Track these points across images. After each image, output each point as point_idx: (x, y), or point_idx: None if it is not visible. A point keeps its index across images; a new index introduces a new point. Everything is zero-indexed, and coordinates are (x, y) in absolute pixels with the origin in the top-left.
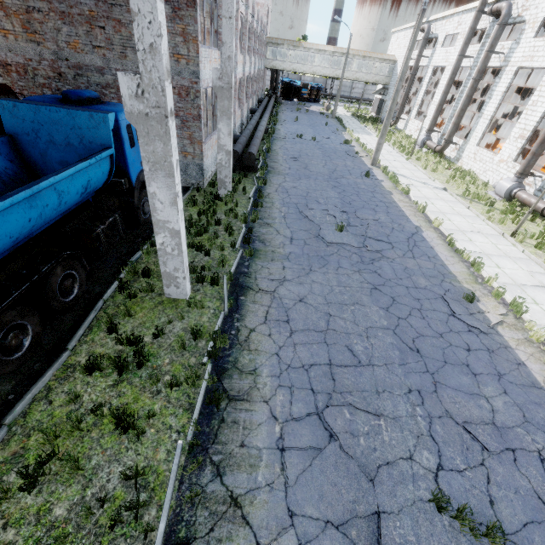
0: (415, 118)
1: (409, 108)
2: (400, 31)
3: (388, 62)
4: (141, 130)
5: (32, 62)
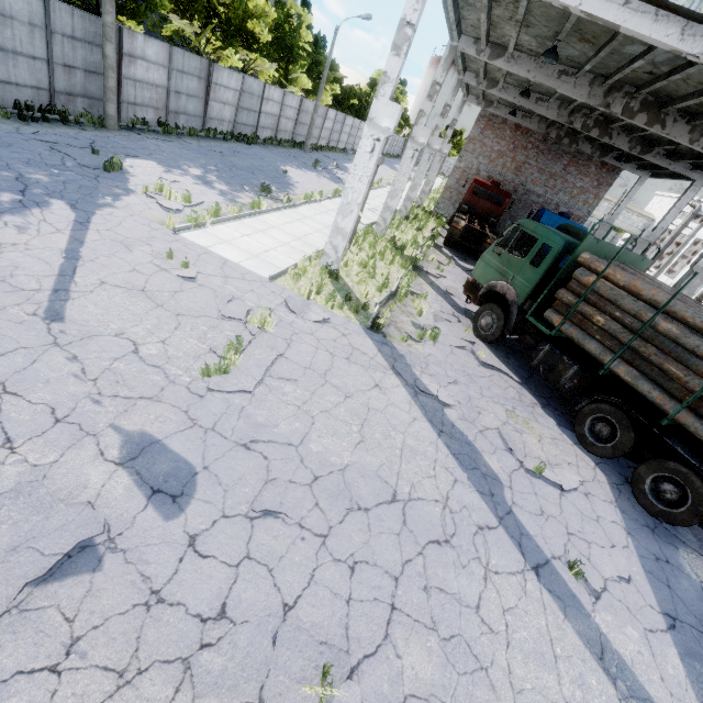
0: (665, 274)
1: (657, 264)
2: (666, 196)
3: (646, 219)
4: (638, 246)
5: (506, 182)
